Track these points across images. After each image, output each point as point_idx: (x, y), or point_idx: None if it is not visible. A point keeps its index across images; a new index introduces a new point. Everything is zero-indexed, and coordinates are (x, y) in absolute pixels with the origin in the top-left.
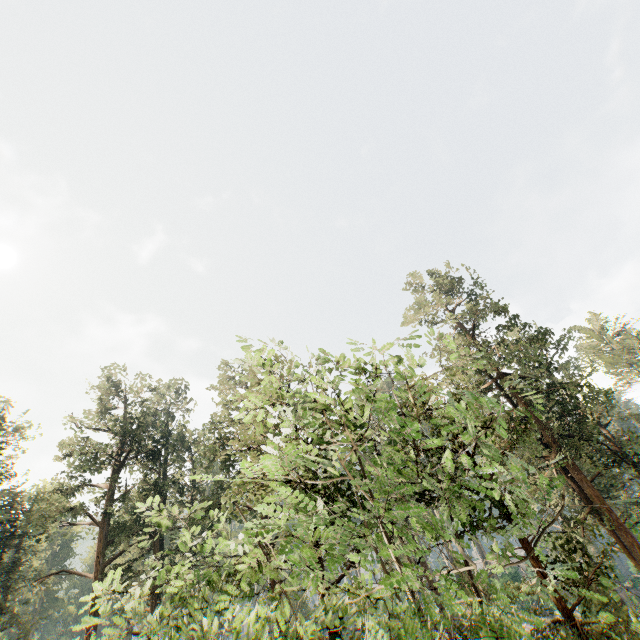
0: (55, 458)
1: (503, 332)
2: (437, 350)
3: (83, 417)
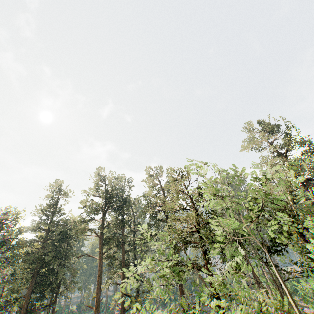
0: (79, 207)
1: (308, 155)
2: (262, 163)
3: (89, 190)
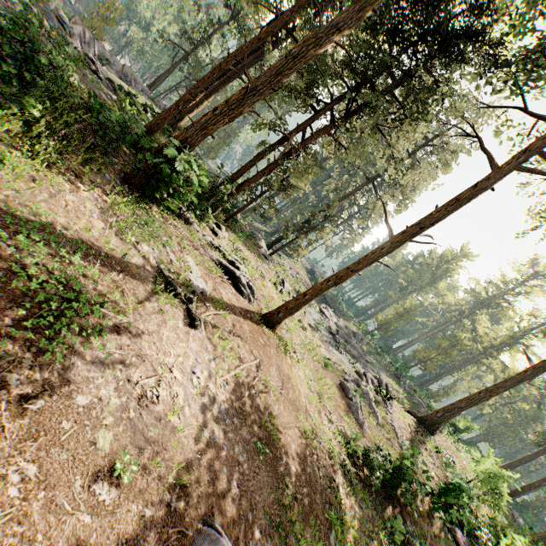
0: None
1: None
2: None
3: None
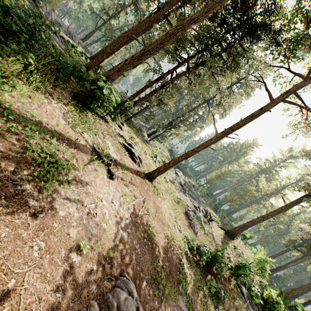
0: None
1: None
2: None
3: None
